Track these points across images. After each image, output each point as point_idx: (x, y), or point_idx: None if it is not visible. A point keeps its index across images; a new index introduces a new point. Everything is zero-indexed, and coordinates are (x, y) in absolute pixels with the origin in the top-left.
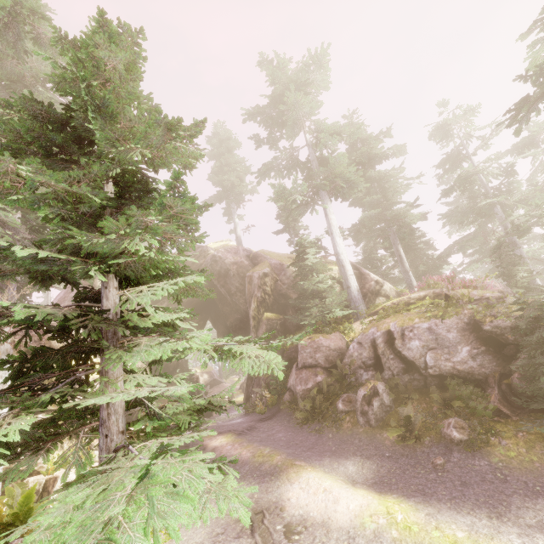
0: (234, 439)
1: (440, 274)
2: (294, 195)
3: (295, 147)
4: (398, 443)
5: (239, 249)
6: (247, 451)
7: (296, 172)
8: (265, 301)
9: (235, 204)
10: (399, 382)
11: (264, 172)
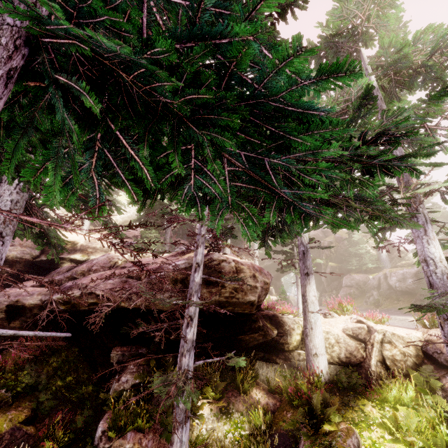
0: None
1: None
2: None
3: None
4: (373, 308)
5: None
6: None
7: None
8: (330, 256)
9: None
10: (383, 292)
11: None
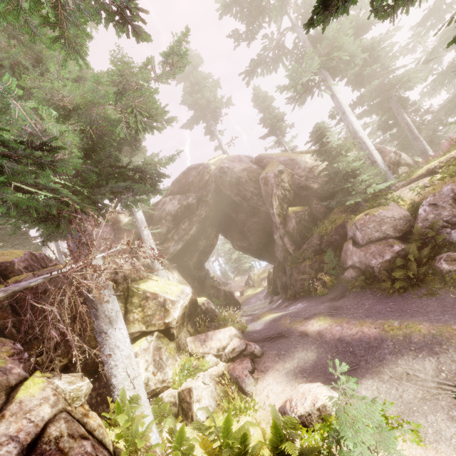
0: (332, 320)
1: (441, 137)
2: (303, 78)
3: (285, 29)
4: None
5: (241, 157)
6: (369, 328)
7: (282, 64)
8: (286, 197)
9: (213, 121)
10: None
11: (252, 69)
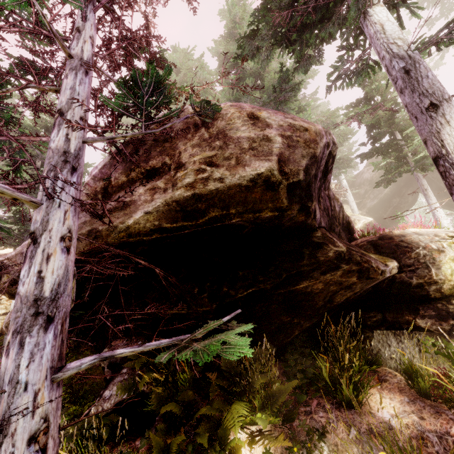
0: None
1: None
2: None
3: None
4: None
5: None
6: None
7: None
8: None
9: None
10: None
11: None
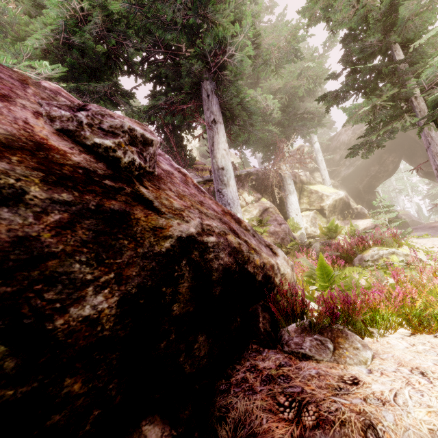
0: None
1: None
2: None
3: None
4: None
5: None
6: None
7: None
8: None
9: None
10: None
11: None
